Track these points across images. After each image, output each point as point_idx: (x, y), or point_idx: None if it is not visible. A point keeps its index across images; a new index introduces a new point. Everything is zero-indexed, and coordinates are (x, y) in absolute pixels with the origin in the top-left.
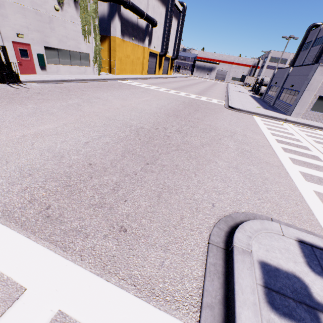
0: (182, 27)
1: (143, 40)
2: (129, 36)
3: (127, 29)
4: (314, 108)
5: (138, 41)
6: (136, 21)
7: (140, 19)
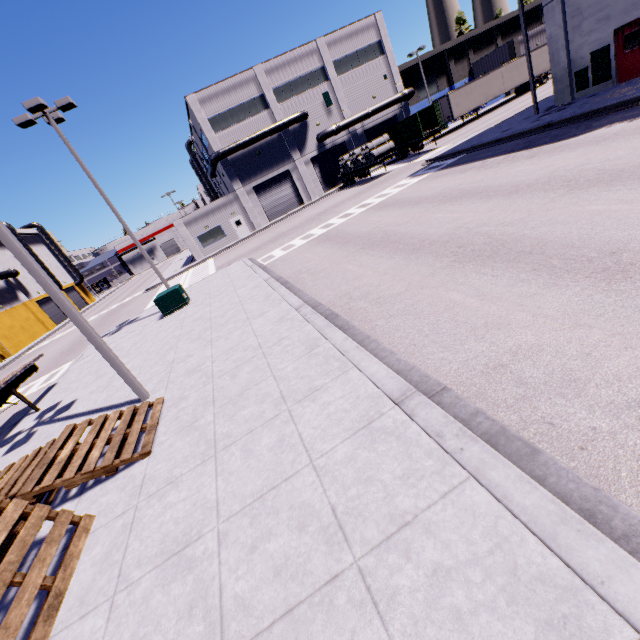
0: (56, 245)
1: (15, 297)
2: None
3: None
4: (205, 245)
5: (9, 304)
6: None
7: None
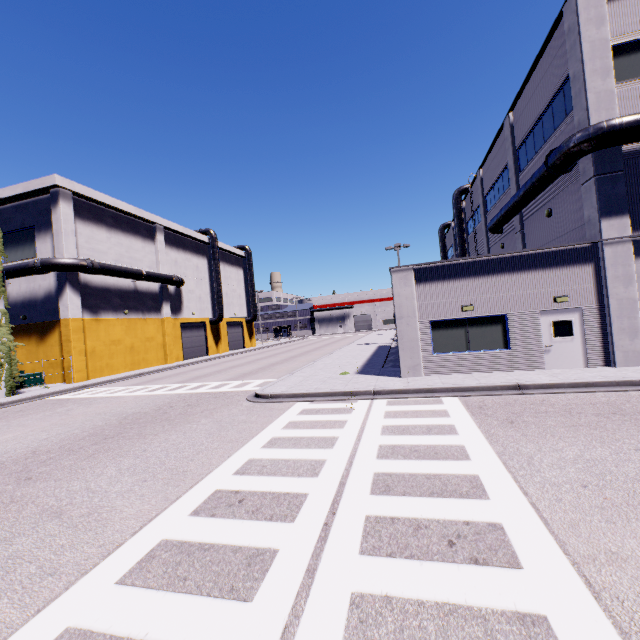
0: (251, 274)
1: (158, 308)
2: (115, 309)
3: (107, 301)
4: (439, 346)
5: (142, 312)
6: (132, 286)
7: (143, 281)
